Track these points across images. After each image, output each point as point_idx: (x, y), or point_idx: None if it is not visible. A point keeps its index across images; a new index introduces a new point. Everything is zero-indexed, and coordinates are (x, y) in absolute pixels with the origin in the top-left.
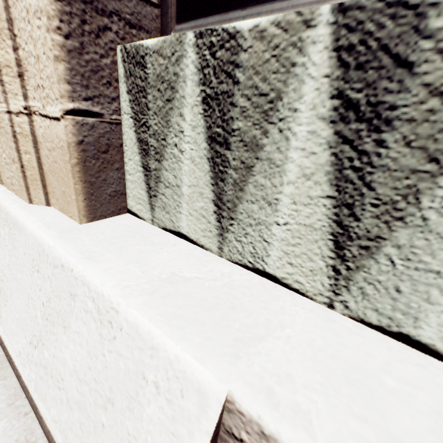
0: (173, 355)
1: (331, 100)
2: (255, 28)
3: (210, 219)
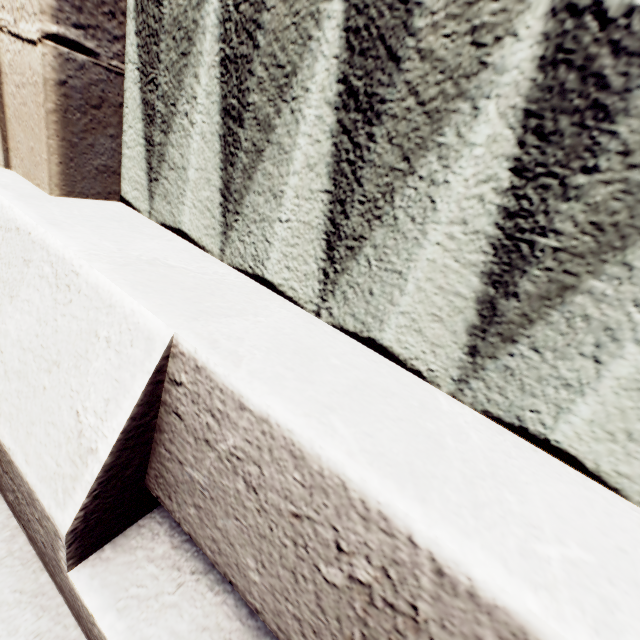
0: (130, 310)
1: (337, 85)
2: None
3: (215, 213)
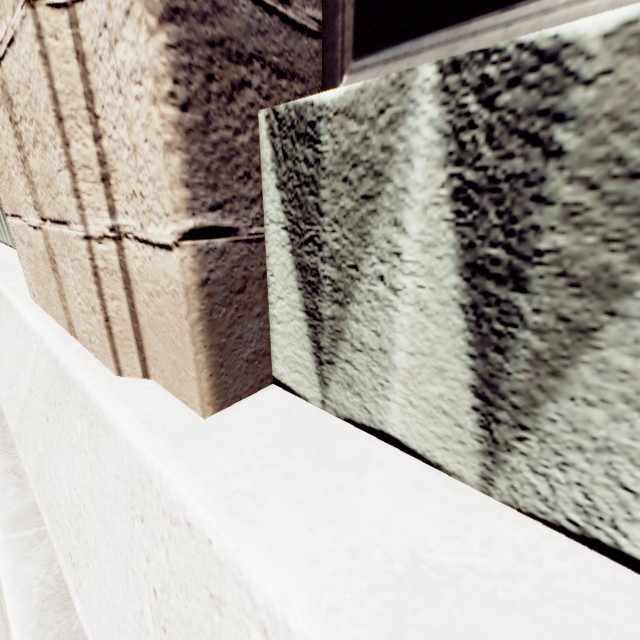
0: None
1: None
2: (626, 28)
3: (460, 419)
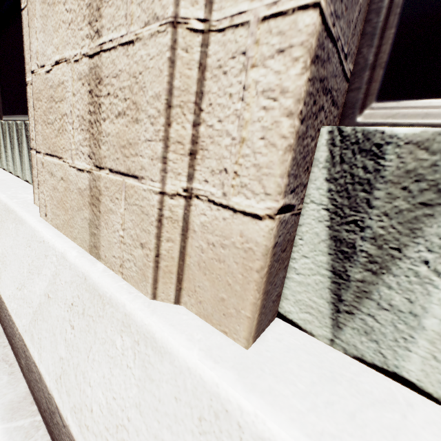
0: None
1: None
2: None
3: None
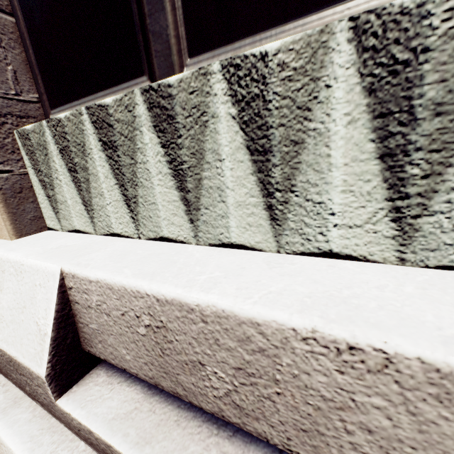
0: (44, 267)
1: (99, 142)
2: (66, 117)
3: (85, 214)
